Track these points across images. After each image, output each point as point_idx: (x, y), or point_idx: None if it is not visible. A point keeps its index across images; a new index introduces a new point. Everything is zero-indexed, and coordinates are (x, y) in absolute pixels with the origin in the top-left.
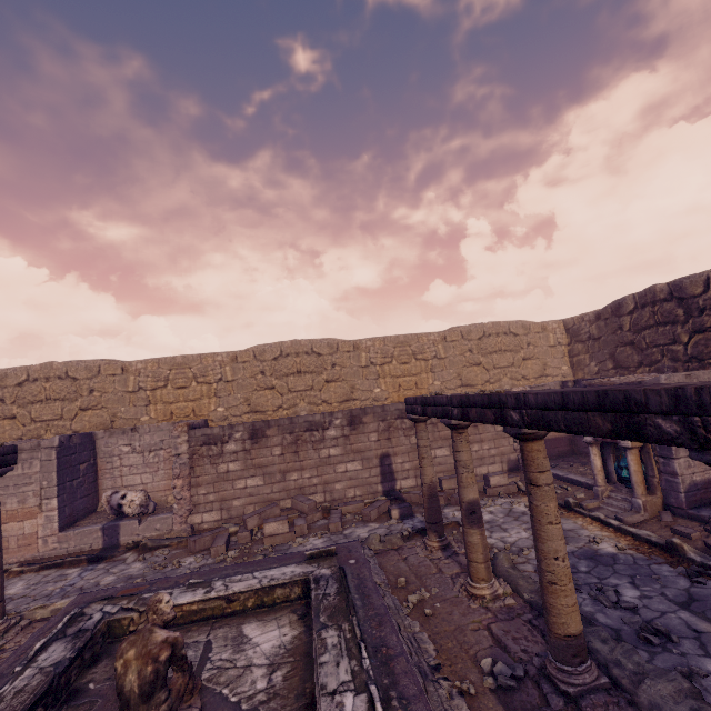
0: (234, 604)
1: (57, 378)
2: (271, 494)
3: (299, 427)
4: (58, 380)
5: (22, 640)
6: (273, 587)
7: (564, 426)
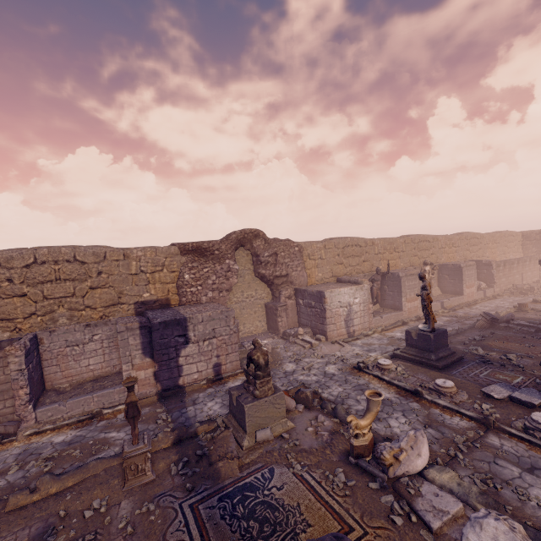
0: None
1: (425, 241)
2: (506, 283)
3: (510, 263)
4: (425, 242)
5: None
6: None
7: None
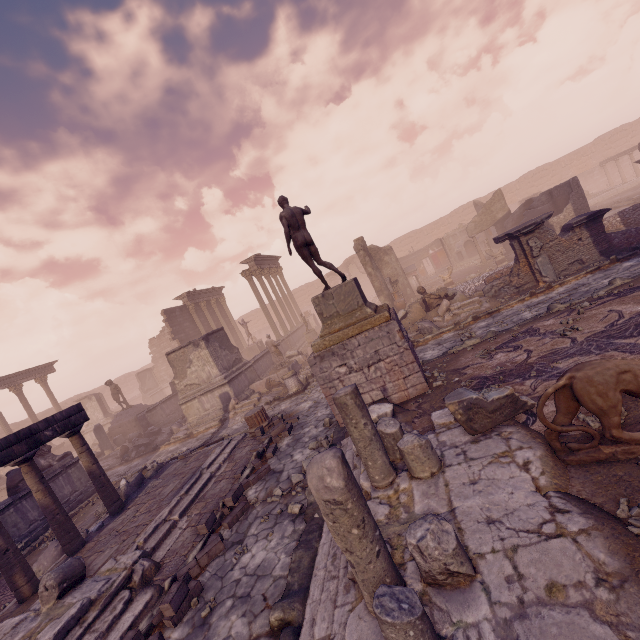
0: None
1: (471, 207)
2: None
3: None
4: (471, 207)
5: None
6: None
7: (633, 150)
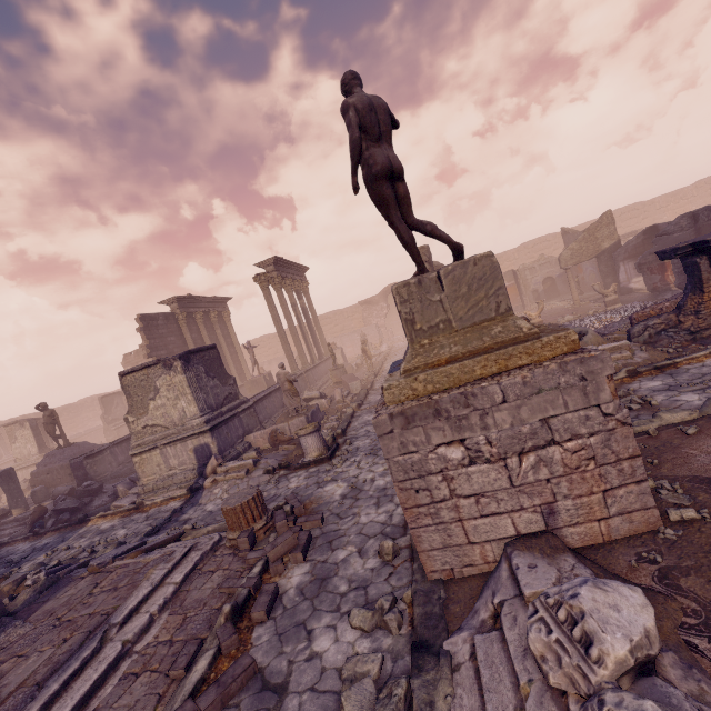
0: None
1: (543, 242)
2: None
3: None
4: (544, 243)
5: None
6: None
7: None
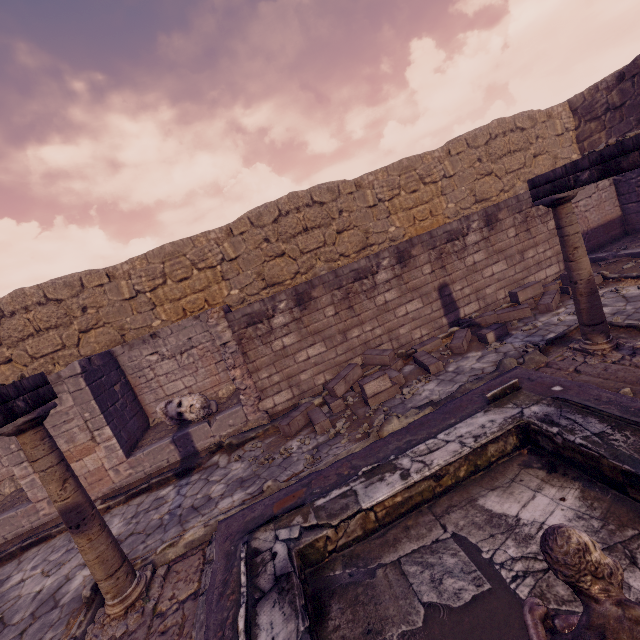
0: (444, 480)
1: (36, 305)
2: (337, 358)
3: (346, 279)
4: (39, 307)
5: (176, 594)
6: (484, 445)
7: None
